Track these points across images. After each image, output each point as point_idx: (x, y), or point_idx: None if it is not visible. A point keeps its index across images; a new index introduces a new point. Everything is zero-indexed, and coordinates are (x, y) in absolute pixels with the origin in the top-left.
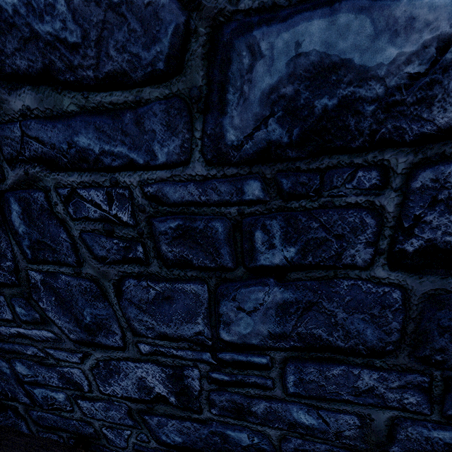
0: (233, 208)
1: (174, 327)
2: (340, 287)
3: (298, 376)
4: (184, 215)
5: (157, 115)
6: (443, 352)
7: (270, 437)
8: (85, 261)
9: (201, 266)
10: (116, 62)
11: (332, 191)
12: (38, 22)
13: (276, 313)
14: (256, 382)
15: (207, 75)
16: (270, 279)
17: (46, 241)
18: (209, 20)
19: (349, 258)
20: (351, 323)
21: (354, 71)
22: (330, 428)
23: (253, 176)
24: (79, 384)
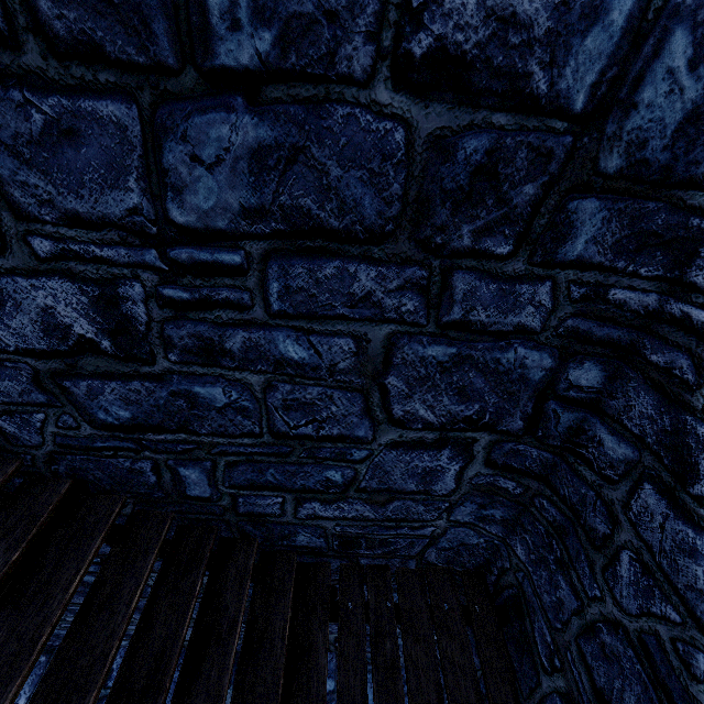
0: None
1: (89, 199)
2: (334, 120)
3: (283, 282)
4: None
5: None
6: (444, 232)
7: (252, 388)
8: None
9: (122, 61)
10: None
11: None
12: None
13: (250, 168)
14: (229, 299)
15: None
16: (237, 98)
17: None
18: None
19: (345, 63)
20: (347, 186)
21: None
22: (323, 361)
23: None
24: None
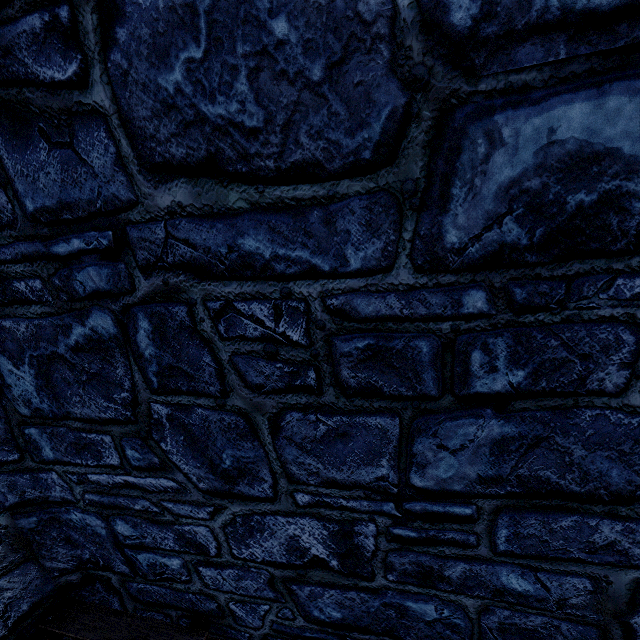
0: (445, 324)
1: (347, 471)
2: (581, 418)
3: (513, 529)
4: (378, 332)
5: (354, 213)
6: None
7: (466, 608)
8: (233, 391)
9: (394, 395)
10: (307, 150)
11: (581, 303)
12: (207, 104)
13: (490, 451)
14: (454, 538)
15: (428, 166)
16: (486, 409)
17: (182, 366)
18: (437, 102)
19: (595, 383)
20: (591, 462)
21: (623, 162)
22: (550, 595)
23: (477, 285)
24: (204, 546)
